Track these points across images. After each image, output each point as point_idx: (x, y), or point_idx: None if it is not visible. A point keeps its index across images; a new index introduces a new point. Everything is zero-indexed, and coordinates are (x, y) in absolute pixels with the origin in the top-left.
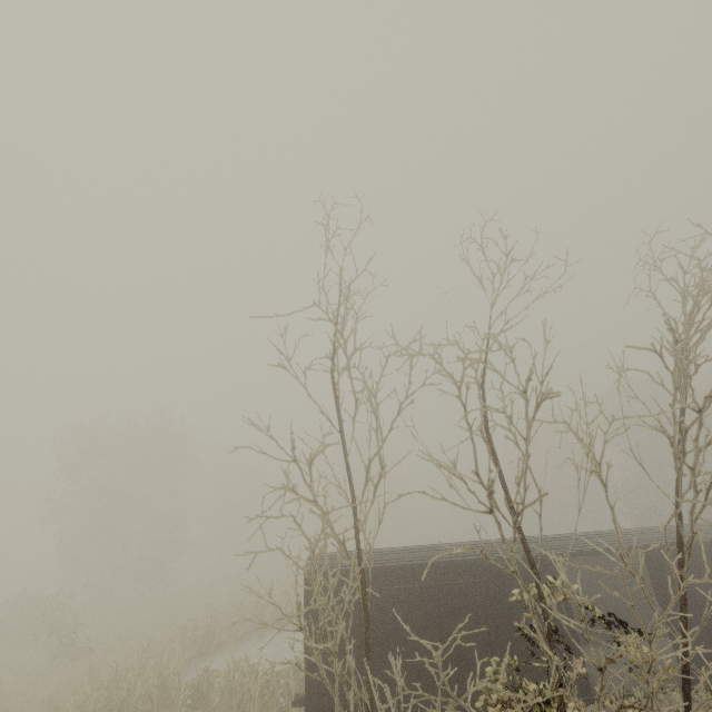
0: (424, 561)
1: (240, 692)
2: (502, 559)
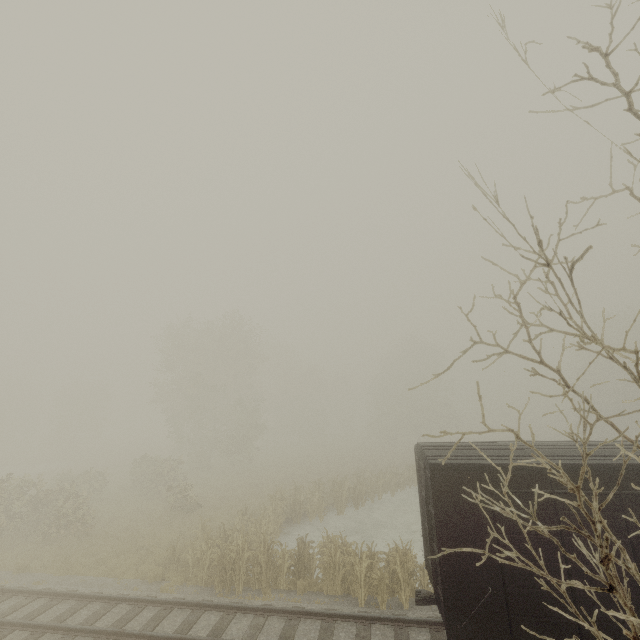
0: (596, 461)
1: (344, 571)
2: None
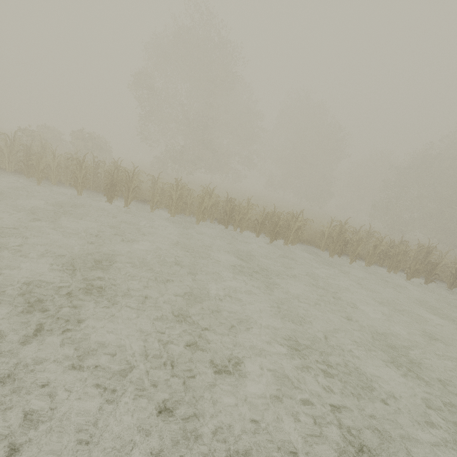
0: None
1: None
2: None
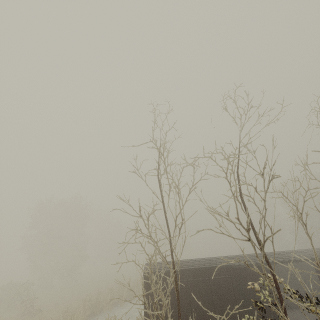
0: (202, 266)
1: None
2: (241, 265)
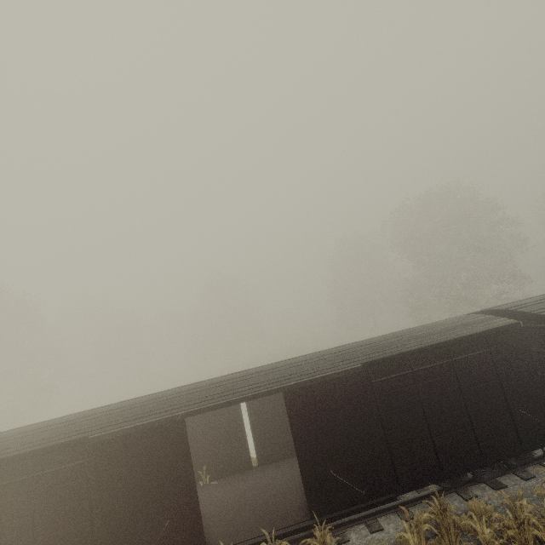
0: (18, 452)
1: None
2: (110, 433)
